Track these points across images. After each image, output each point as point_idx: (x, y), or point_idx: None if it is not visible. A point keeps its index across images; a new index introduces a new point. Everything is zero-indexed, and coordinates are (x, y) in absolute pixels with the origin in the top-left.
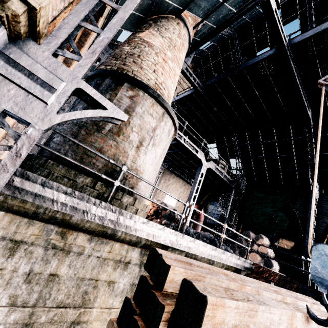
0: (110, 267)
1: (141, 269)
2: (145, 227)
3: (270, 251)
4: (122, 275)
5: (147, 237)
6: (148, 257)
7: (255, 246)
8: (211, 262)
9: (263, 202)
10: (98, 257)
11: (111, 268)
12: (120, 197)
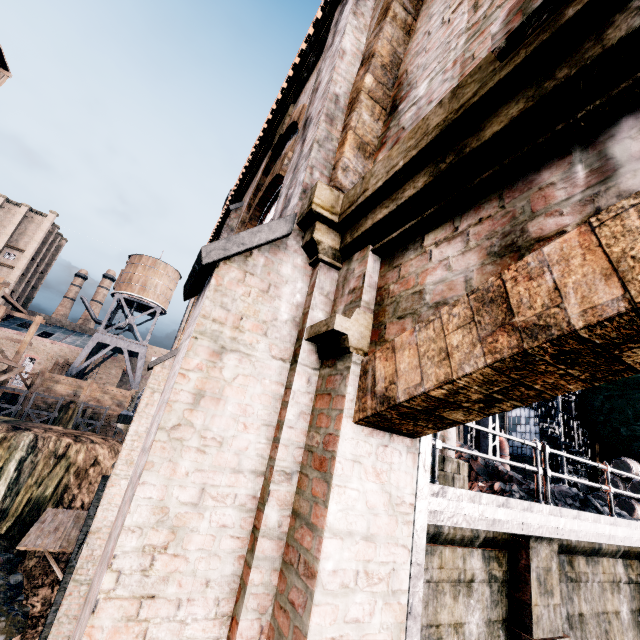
0: (448, 595)
1: (493, 589)
2: (515, 514)
3: None
4: (469, 607)
5: (514, 530)
6: None
7: None
8: (596, 546)
9: (631, 391)
10: (428, 580)
11: (450, 597)
12: (442, 465)
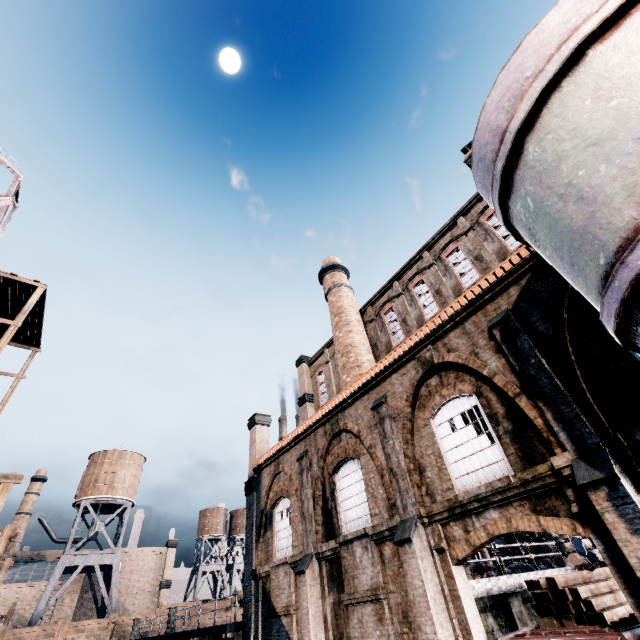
0: None
1: (503, 633)
2: (493, 583)
3: (583, 540)
4: None
5: (496, 592)
6: (527, 585)
7: (565, 544)
8: None
9: None
10: None
11: None
12: None
